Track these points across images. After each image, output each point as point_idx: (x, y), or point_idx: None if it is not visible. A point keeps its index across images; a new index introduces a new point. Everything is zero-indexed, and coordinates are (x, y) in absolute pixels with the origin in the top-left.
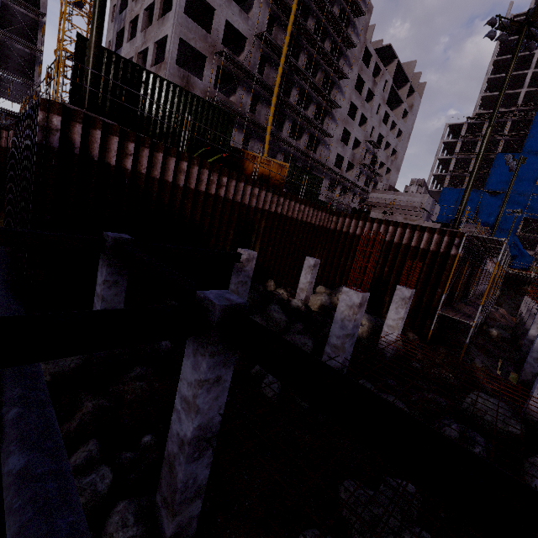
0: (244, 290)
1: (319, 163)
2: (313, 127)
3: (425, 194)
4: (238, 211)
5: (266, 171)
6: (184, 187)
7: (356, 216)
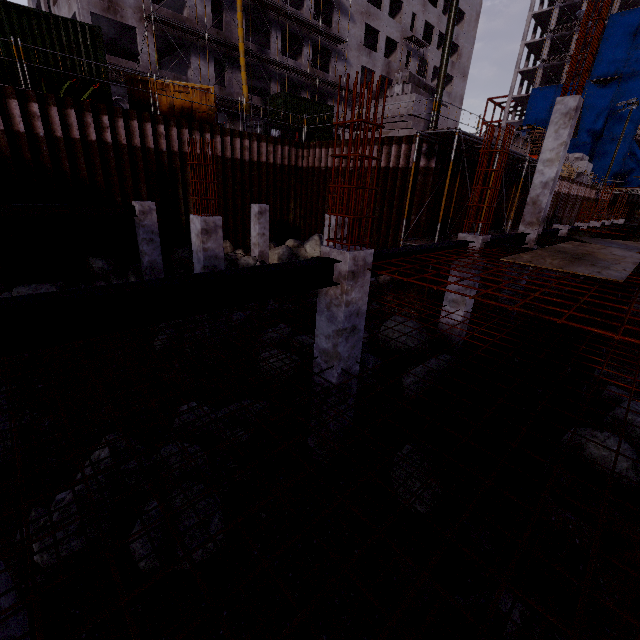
0: (153, 249)
1: (335, 86)
2: (314, 32)
3: (412, 94)
4: (144, 159)
5: (186, 103)
6: (49, 137)
7: (324, 143)
